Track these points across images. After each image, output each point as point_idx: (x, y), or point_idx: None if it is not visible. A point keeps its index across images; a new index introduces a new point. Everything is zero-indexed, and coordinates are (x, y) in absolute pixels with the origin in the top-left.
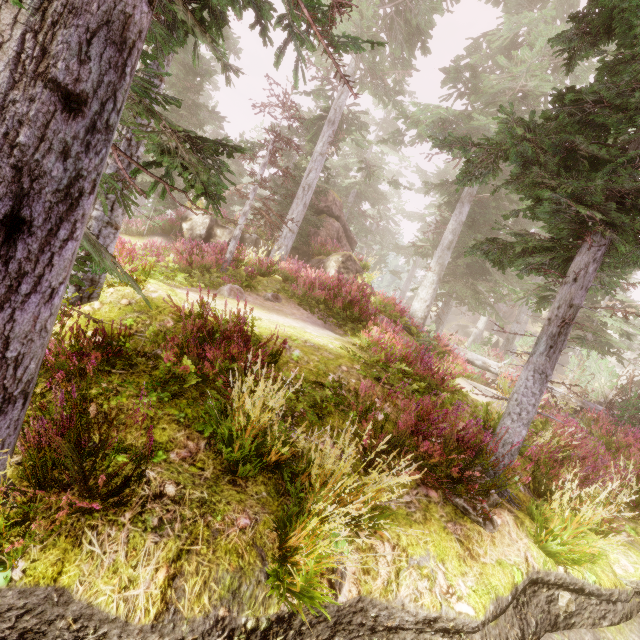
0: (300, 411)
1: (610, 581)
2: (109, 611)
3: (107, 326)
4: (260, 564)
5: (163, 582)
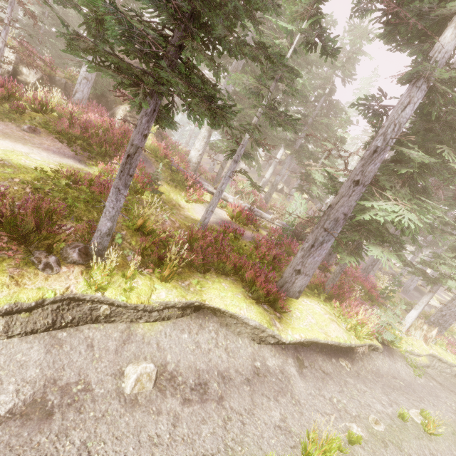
0: None
1: (139, 301)
2: None
3: None
4: None
5: None
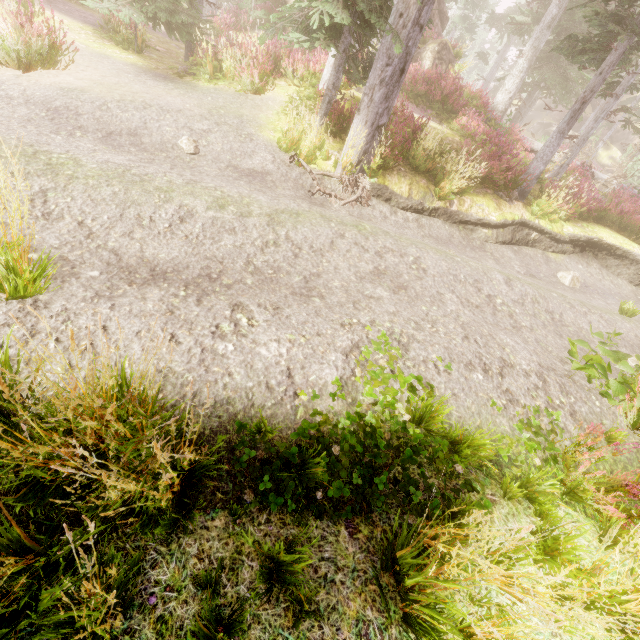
0: (435, 153)
1: (558, 231)
2: (397, 193)
3: (346, 112)
4: (430, 193)
5: (408, 189)
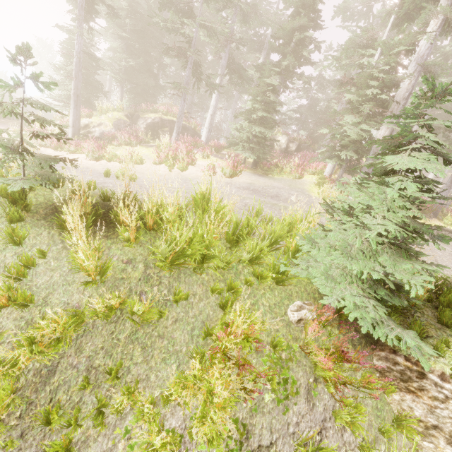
0: None
1: None
2: None
3: None
4: None
5: None
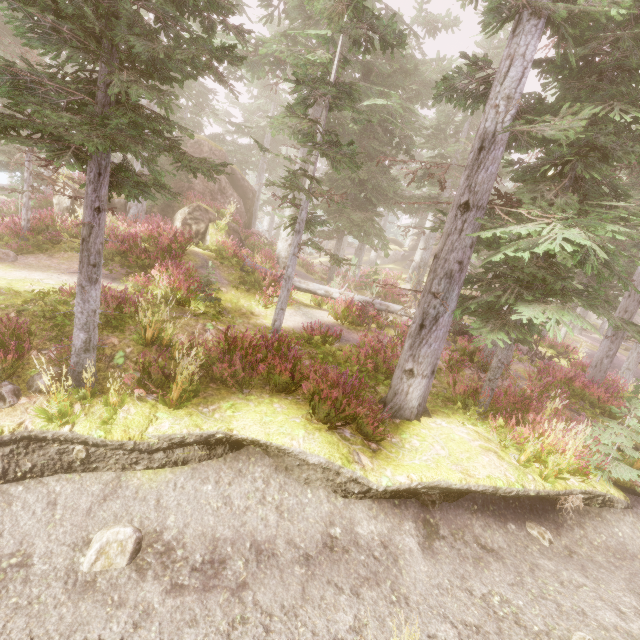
0: None
1: (125, 436)
2: None
3: None
4: None
5: None
